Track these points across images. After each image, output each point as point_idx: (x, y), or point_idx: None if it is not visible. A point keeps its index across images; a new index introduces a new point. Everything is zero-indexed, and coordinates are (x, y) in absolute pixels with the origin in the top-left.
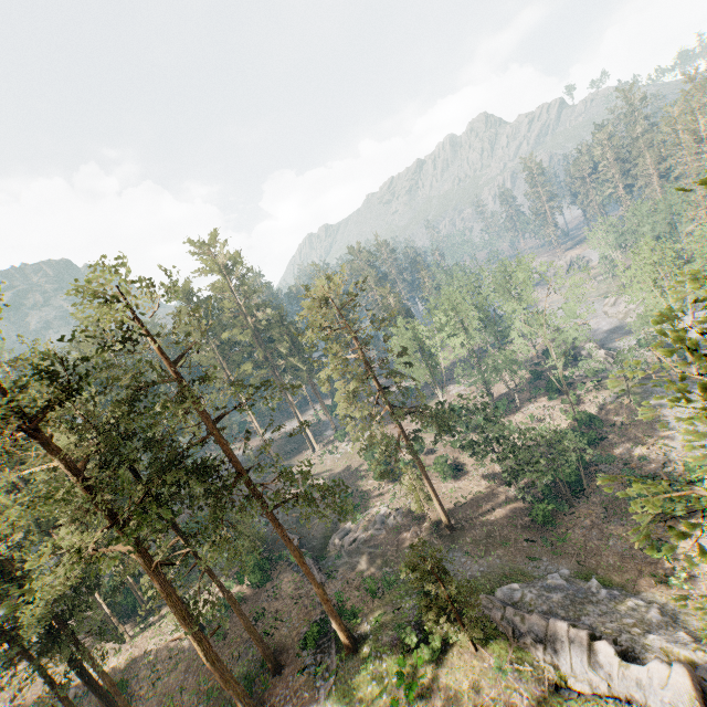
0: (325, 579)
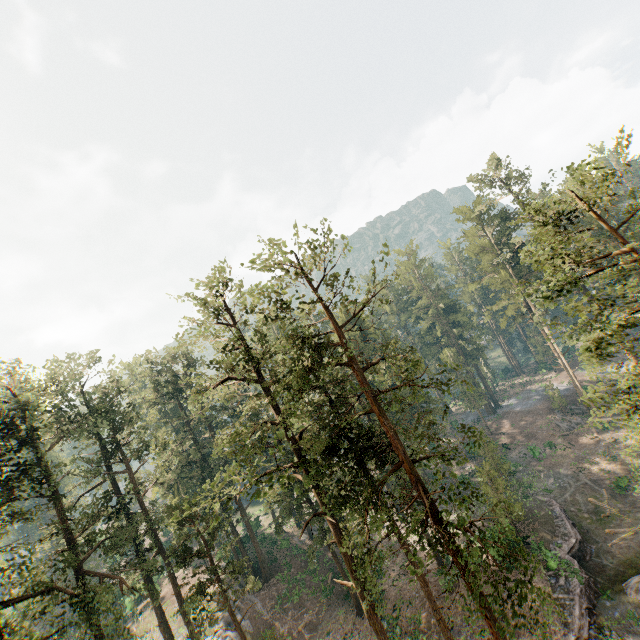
0: (591, 632)
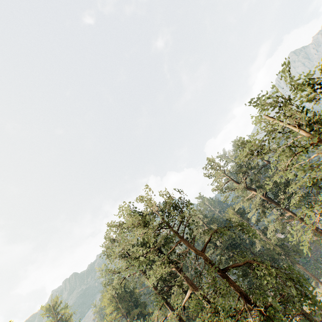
0: None
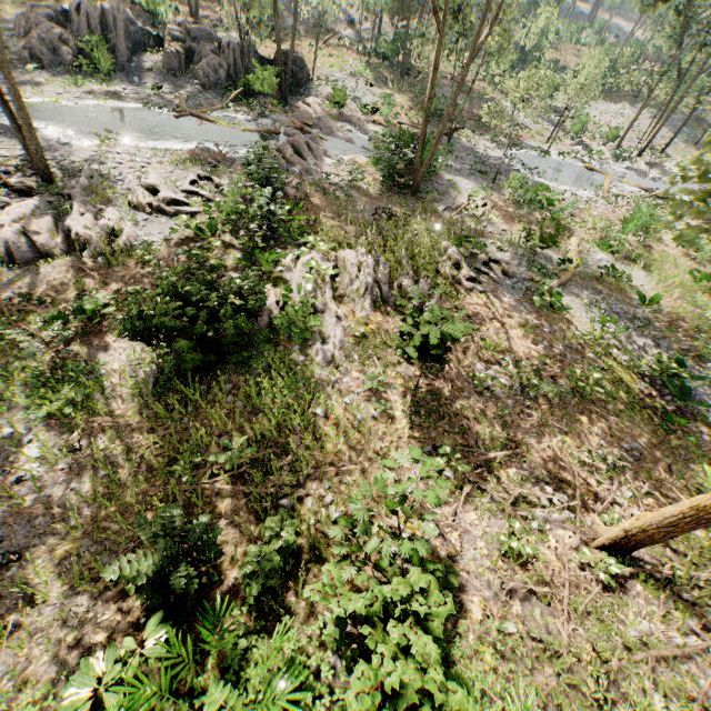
0: None
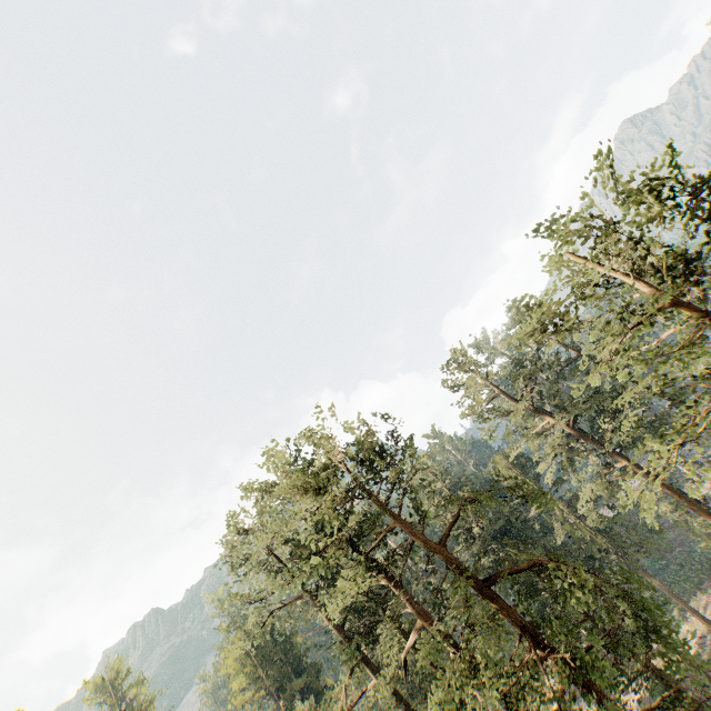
0: None
